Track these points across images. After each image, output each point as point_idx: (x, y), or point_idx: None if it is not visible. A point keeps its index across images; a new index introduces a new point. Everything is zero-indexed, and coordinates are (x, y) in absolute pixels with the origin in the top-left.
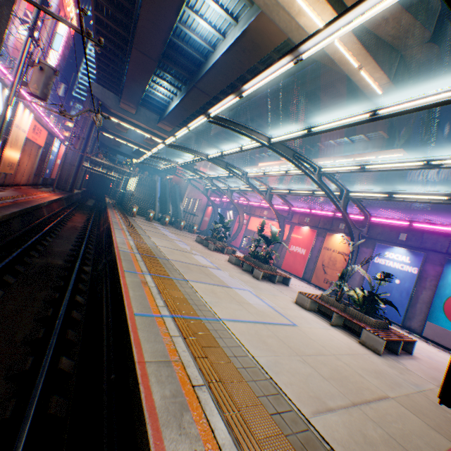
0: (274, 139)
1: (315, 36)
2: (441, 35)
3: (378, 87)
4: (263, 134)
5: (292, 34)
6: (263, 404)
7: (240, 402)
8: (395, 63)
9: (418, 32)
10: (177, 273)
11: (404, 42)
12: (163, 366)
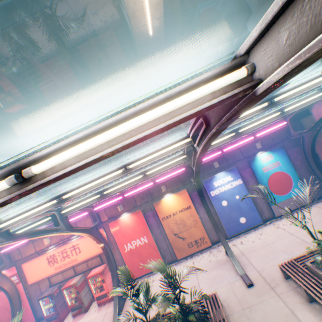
0: None
1: None
2: None
3: (151, 22)
4: None
5: None
6: None
7: None
8: None
9: None
10: None
11: None
12: None
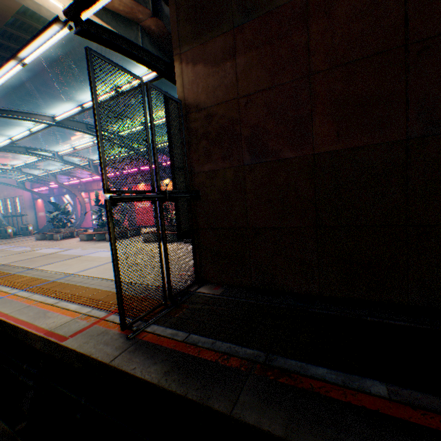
0: (59, 118)
1: (25, 49)
2: (160, 11)
3: None
4: (44, 115)
5: (26, 2)
6: (105, 290)
7: (88, 295)
8: (139, 34)
9: (141, 9)
10: (21, 268)
11: (136, 16)
12: (24, 309)
